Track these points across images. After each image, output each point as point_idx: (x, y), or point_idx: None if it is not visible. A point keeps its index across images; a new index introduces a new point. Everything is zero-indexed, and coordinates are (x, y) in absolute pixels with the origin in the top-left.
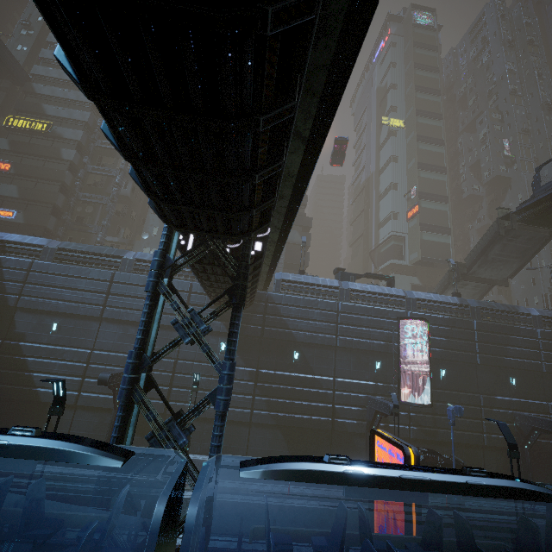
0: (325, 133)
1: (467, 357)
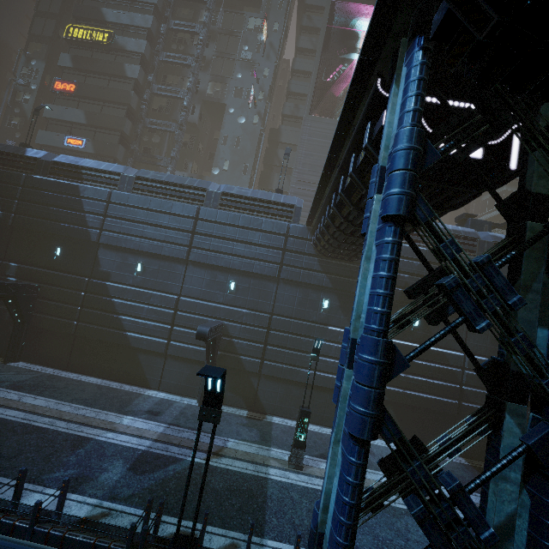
0: None
1: None
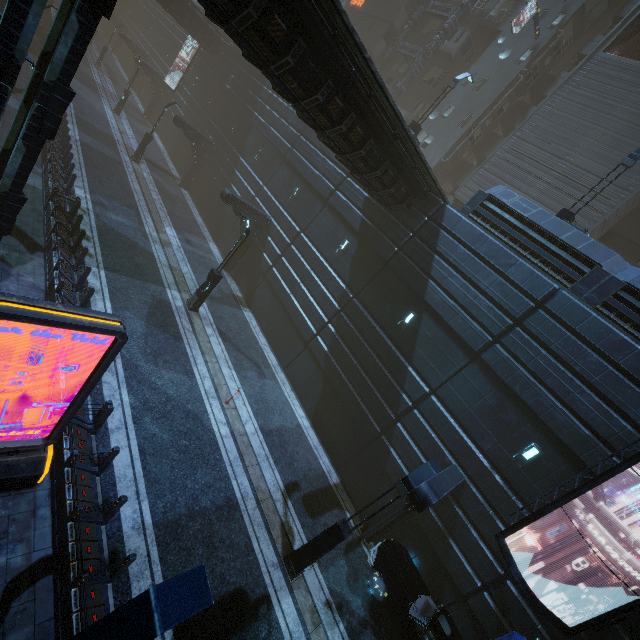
0: None
1: None
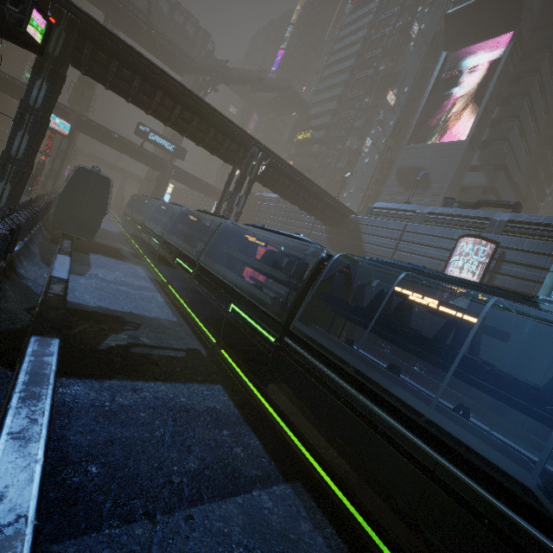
0: (229, 119)
1: None
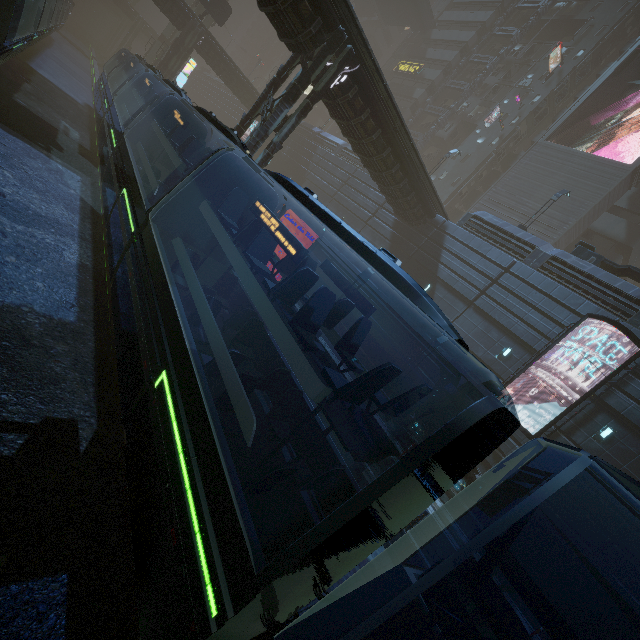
0: None
1: None
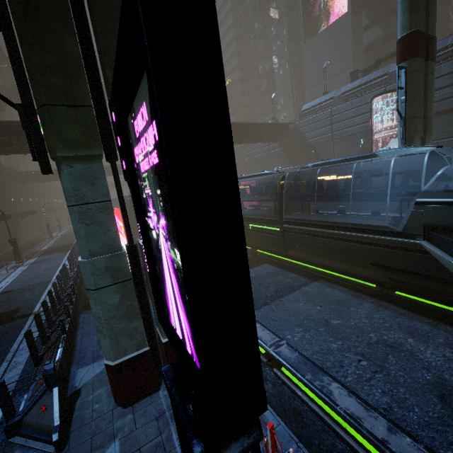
0: None
1: (452, 102)
